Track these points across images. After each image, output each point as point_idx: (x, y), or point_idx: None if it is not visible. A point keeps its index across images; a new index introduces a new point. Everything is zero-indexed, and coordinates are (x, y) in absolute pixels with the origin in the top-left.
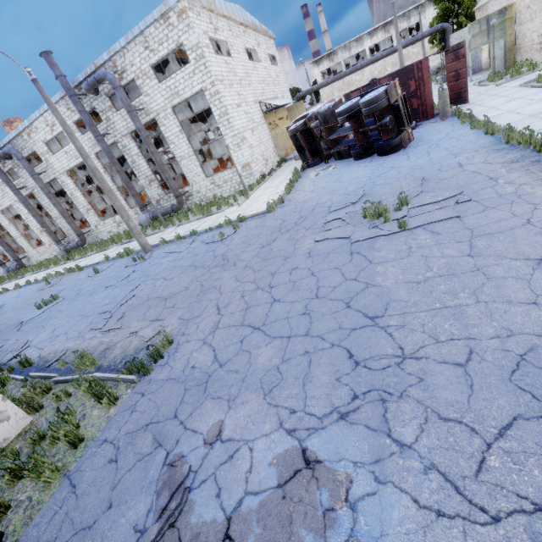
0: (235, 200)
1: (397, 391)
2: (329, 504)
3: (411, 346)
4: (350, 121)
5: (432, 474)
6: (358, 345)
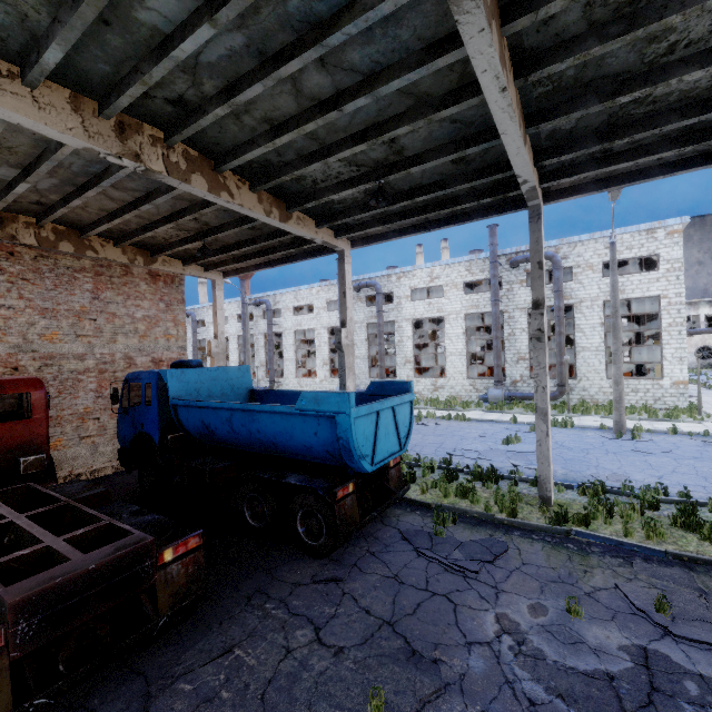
0: (690, 415)
1: None
2: None
3: None
4: None
5: None
6: None
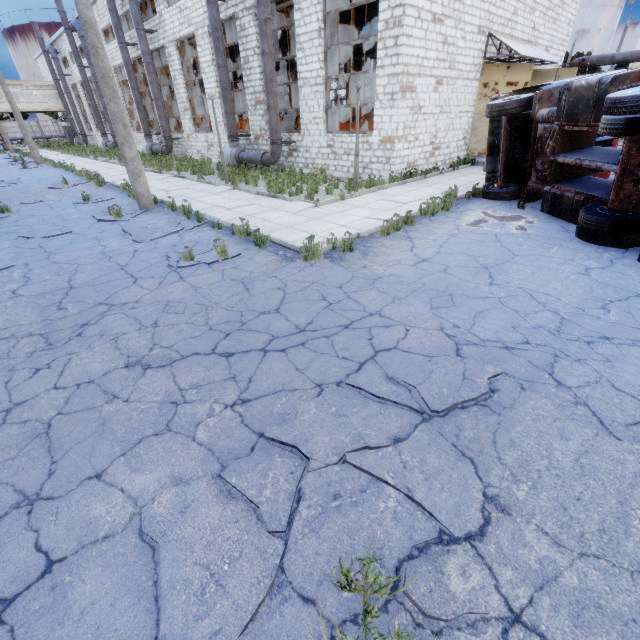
0: (327, 191)
1: None
2: None
3: None
4: (630, 137)
5: None
6: None
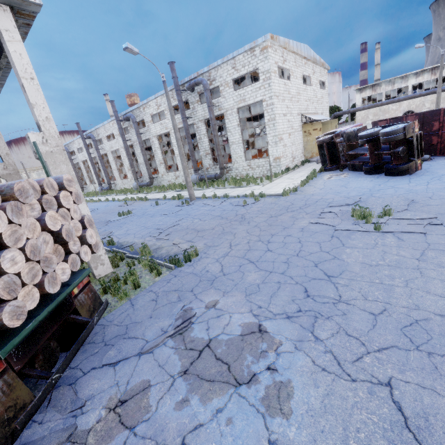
0: (261, 181)
1: (327, 315)
2: (266, 349)
3: (347, 297)
4: (368, 144)
5: (328, 354)
6: (313, 287)
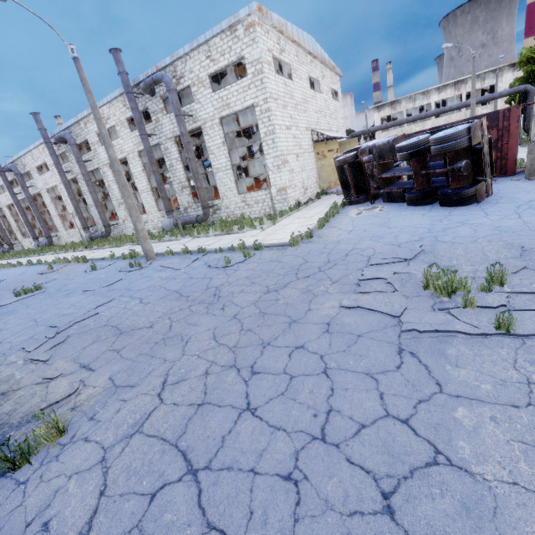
0: (260, 223)
1: None
2: None
3: None
4: (411, 159)
5: None
6: None
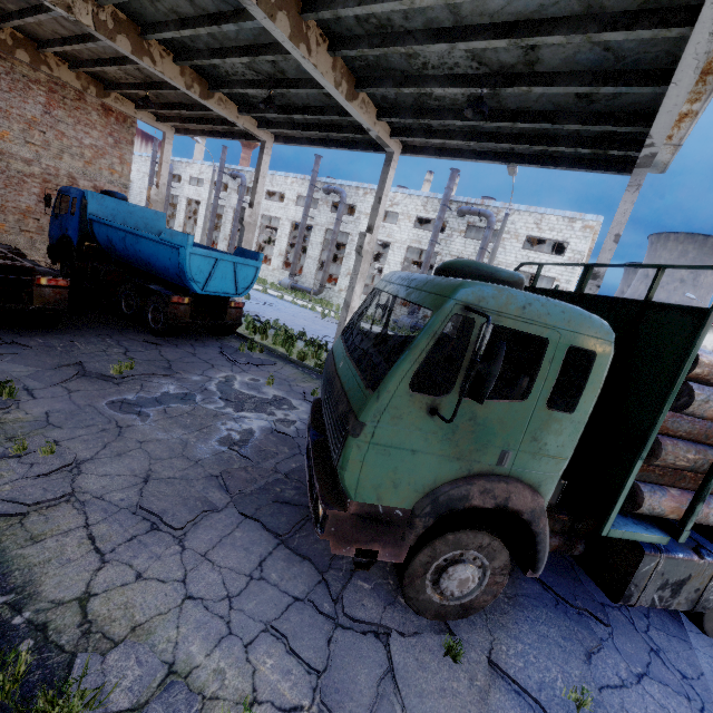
0: None
1: None
2: None
3: None
4: None
5: None
6: None
